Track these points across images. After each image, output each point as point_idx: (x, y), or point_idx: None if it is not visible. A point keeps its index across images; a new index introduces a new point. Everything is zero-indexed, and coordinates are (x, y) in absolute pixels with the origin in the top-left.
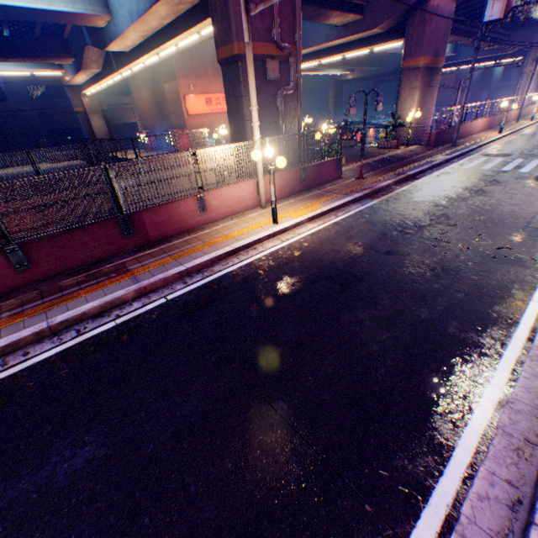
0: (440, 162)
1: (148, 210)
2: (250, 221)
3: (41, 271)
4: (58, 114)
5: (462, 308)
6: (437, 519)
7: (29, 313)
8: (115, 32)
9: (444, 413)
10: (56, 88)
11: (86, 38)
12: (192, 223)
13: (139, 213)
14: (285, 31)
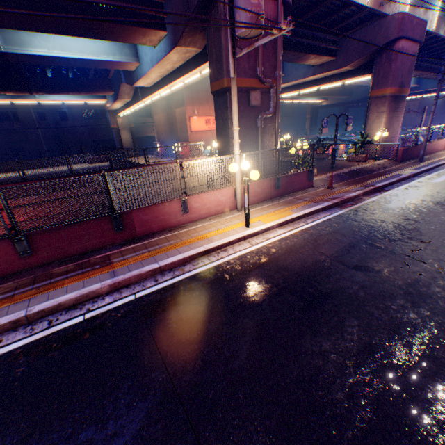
0: (407, 176)
1: (137, 210)
2: (226, 223)
3: (41, 257)
4: (100, 129)
5: None
6: None
7: (17, 299)
8: (141, 73)
9: None
10: (102, 112)
11: (122, 78)
12: (174, 221)
13: (130, 212)
14: (267, 69)
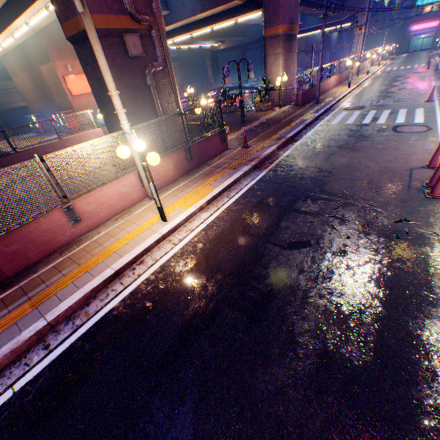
0: (311, 121)
1: None
2: (137, 220)
3: None
4: None
5: (396, 334)
6: None
7: None
8: None
9: None
10: None
11: None
12: (64, 238)
13: None
14: (139, 0)
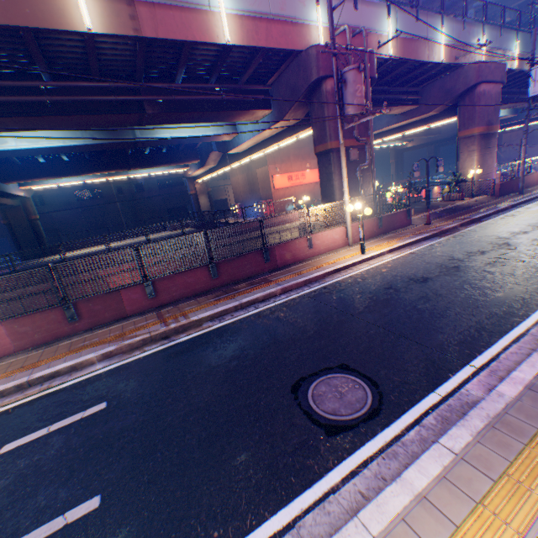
0: (504, 207)
1: (278, 246)
2: (343, 254)
3: (221, 280)
4: (174, 197)
5: (513, 291)
6: (485, 358)
7: (225, 299)
8: (238, 142)
9: (493, 330)
10: (175, 180)
11: (213, 147)
12: (302, 255)
13: (273, 248)
14: (361, 130)
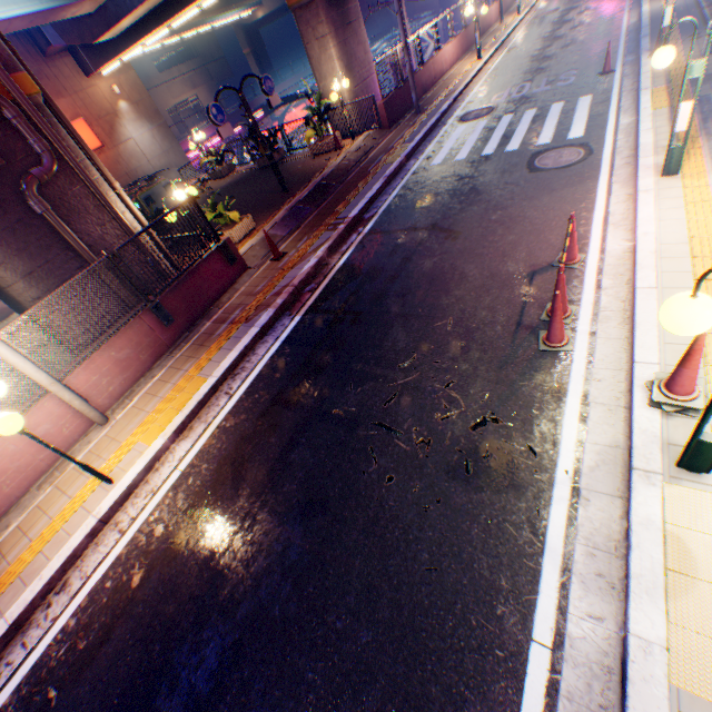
0: (398, 165)
1: None
2: (71, 485)
3: None
4: None
5: None
6: None
7: None
8: None
9: None
10: None
11: None
12: None
13: None
14: None
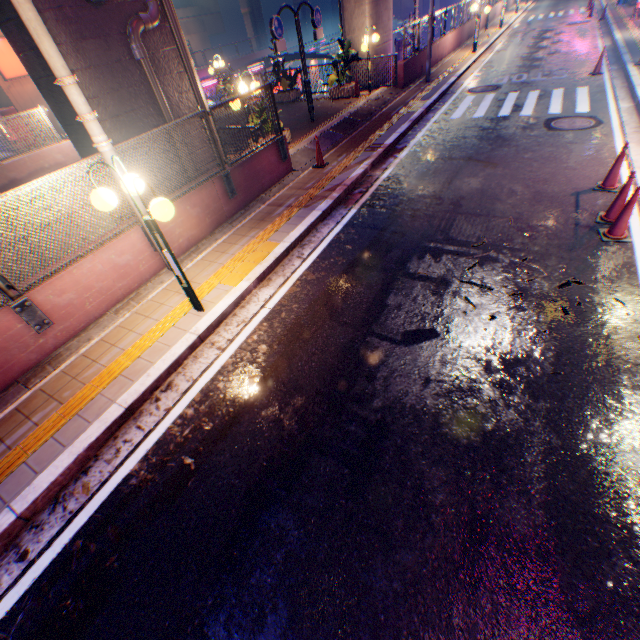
0: (420, 114)
1: None
2: (153, 312)
3: None
4: None
5: (575, 476)
6: None
7: None
8: None
9: None
10: None
11: None
12: (27, 356)
13: None
14: None
